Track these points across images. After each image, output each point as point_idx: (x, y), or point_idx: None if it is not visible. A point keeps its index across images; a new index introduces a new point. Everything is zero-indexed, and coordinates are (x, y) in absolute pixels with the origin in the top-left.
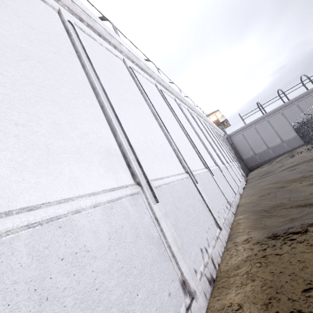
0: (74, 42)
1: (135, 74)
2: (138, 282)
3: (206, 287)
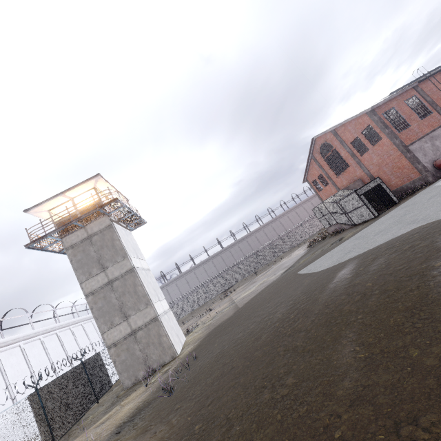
0: None
1: (1, 359)
2: None
3: None
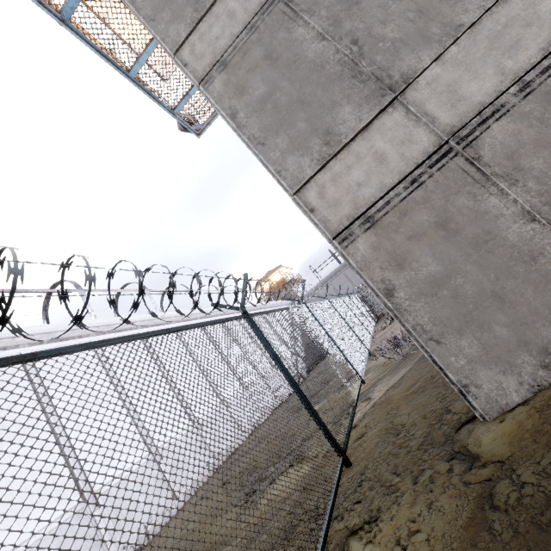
0: (35, 387)
1: (105, 353)
2: None
3: None
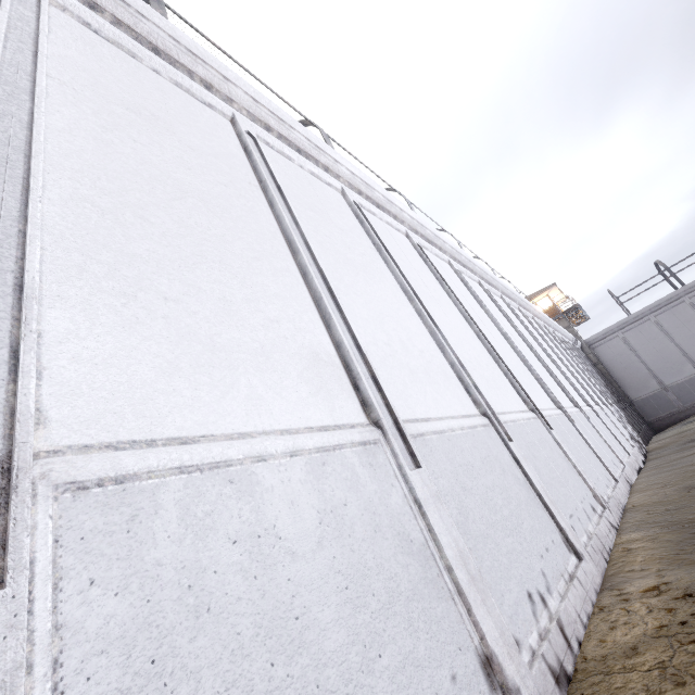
0: (255, 166)
1: (364, 214)
2: (380, 629)
3: (548, 689)
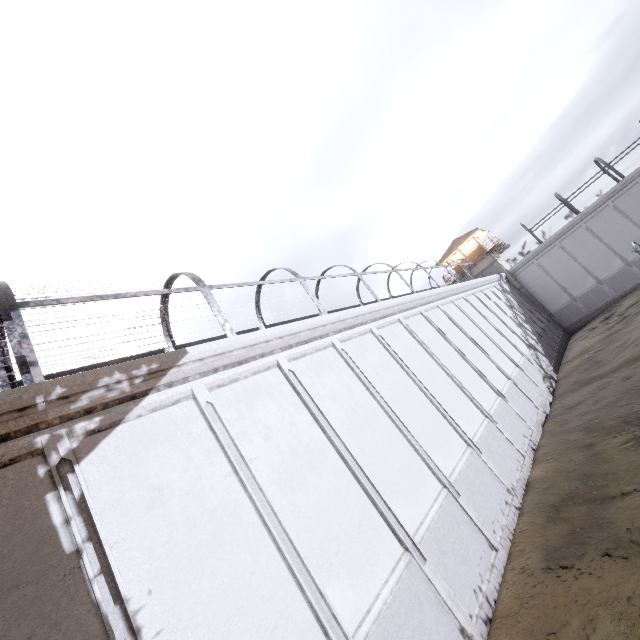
0: (305, 403)
1: (350, 357)
2: (431, 638)
3: (482, 629)
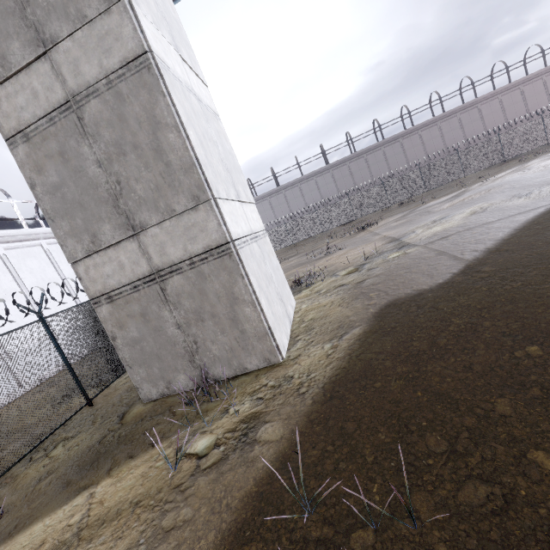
0: None
1: None
2: None
3: None
